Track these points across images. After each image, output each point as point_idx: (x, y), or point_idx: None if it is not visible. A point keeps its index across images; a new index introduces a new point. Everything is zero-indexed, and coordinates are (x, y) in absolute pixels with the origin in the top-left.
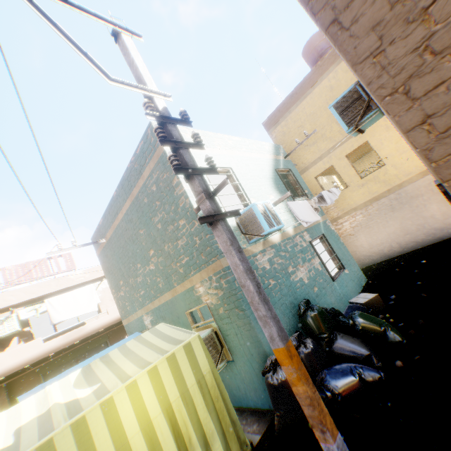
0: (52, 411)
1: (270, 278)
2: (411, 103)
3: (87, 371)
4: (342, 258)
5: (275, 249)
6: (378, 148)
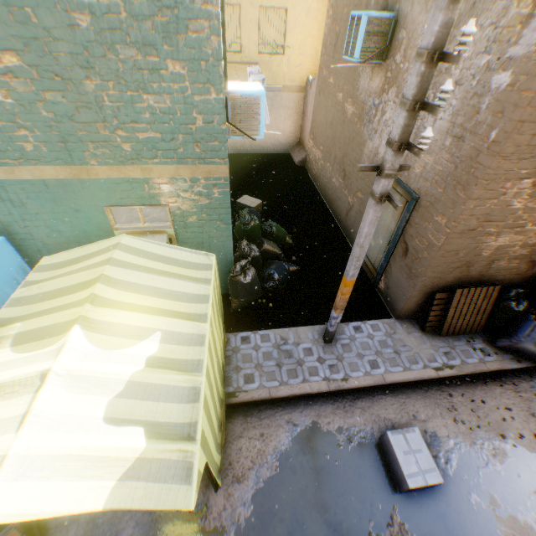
0: (147, 382)
1: None
2: (482, 189)
3: (92, 326)
4: None
5: None
6: (290, 30)
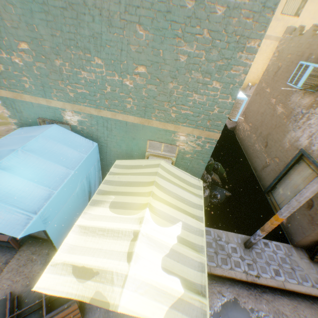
0: (179, 251)
1: None
2: None
3: (152, 210)
4: None
5: None
6: None
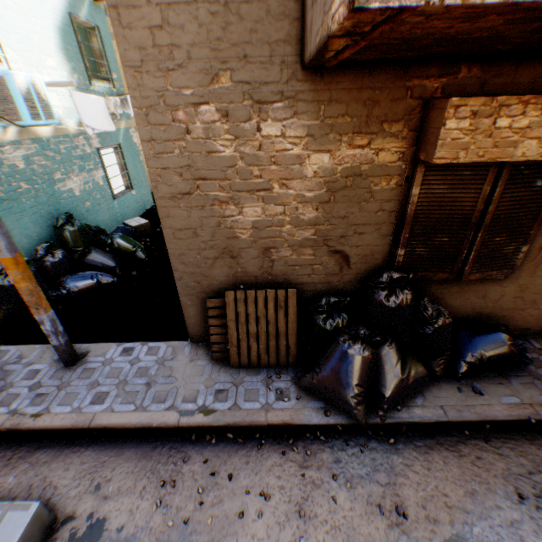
0: None
1: (23, 181)
2: (147, 124)
3: None
4: (134, 178)
5: (40, 145)
6: None
